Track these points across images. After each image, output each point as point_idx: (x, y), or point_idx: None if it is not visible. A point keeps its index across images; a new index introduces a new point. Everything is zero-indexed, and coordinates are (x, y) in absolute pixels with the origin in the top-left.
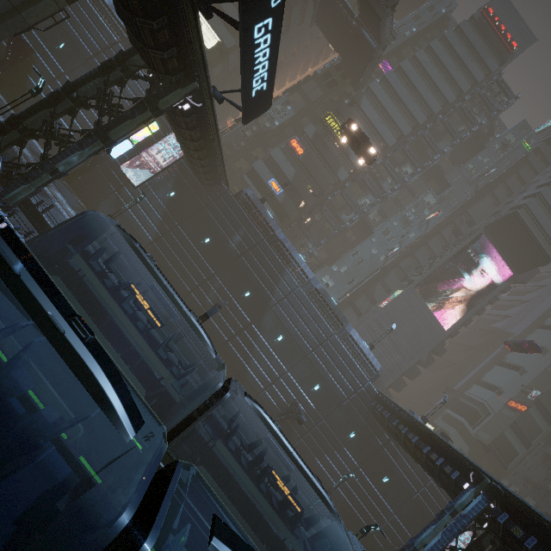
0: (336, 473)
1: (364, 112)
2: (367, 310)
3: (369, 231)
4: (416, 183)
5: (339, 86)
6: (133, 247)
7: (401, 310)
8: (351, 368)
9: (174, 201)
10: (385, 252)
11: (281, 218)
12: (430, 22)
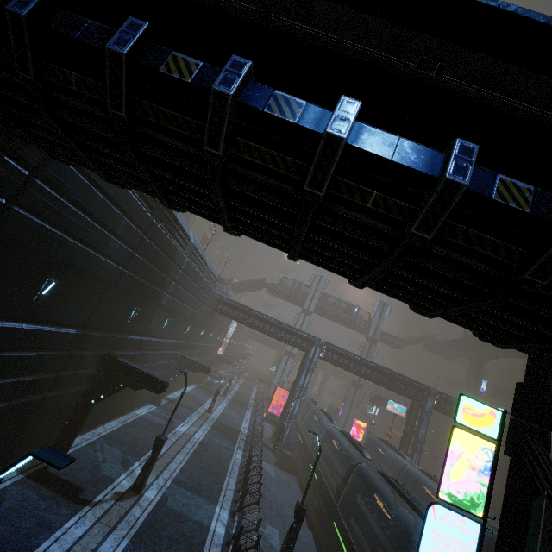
0: None
1: None
2: None
3: None
4: None
5: None
6: None
7: None
8: (210, 294)
9: None
10: None
11: None
12: None
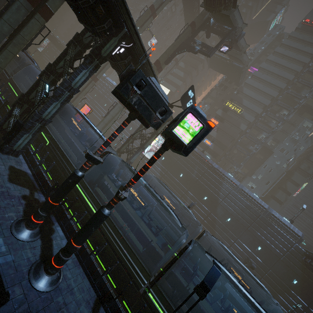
0: (291, 310)
1: (246, 94)
2: (285, 199)
3: (270, 151)
4: (293, 118)
5: (229, 87)
6: (161, 183)
7: (311, 196)
8: (279, 234)
9: (164, 161)
10: (285, 162)
11: (215, 156)
12: (271, 41)
